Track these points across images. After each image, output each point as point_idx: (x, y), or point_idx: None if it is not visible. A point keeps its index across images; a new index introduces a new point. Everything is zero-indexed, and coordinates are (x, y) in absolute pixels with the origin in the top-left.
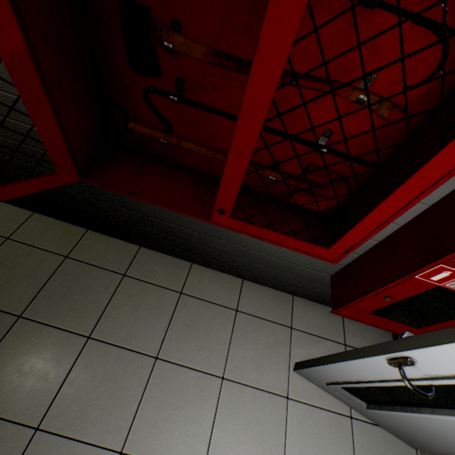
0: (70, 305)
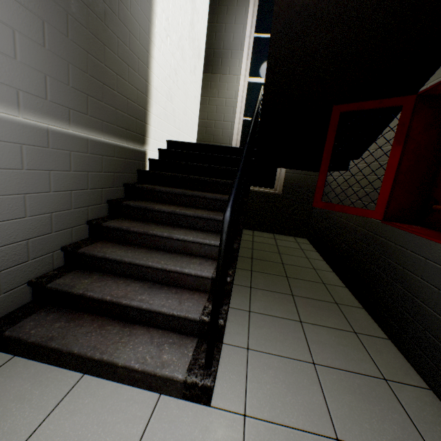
0: (311, 310)
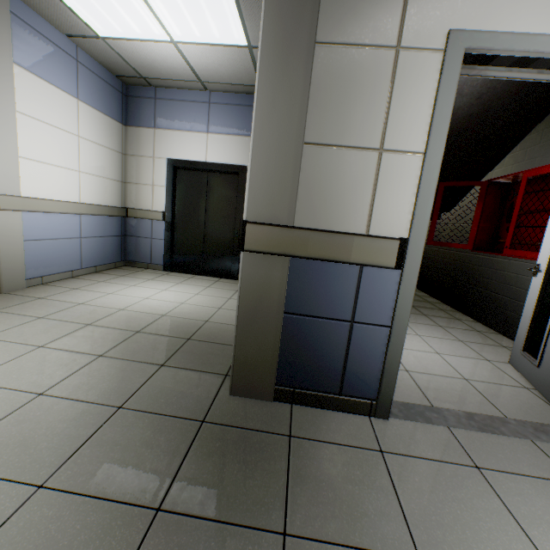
0: (428, 311)
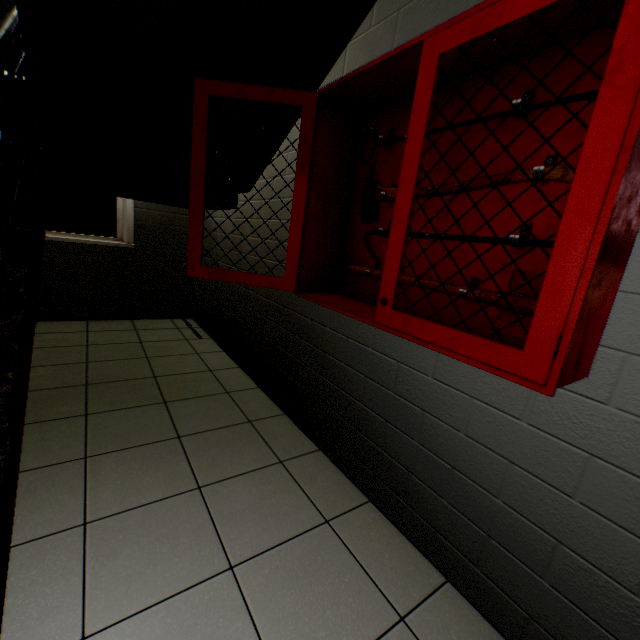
0: (215, 452)
